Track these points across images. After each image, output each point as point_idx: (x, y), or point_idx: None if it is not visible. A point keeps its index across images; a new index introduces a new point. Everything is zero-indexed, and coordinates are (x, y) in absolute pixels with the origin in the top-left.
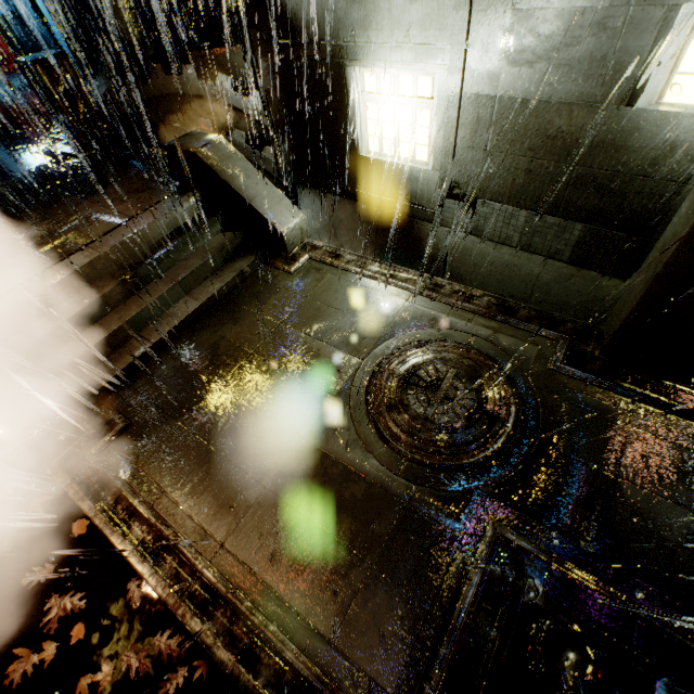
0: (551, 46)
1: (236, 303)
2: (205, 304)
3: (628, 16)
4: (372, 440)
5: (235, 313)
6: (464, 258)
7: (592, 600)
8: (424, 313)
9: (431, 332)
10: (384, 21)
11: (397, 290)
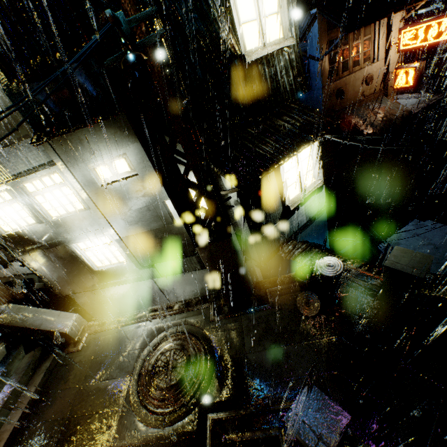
0: (139, 218)
1: (49, 391)
2: (27, 407)
3: (154, 206)
4: (147, 418)
5: (50, 399)
6: (168, 286)
7: (252, 418)
8: (154, 328)
9: (159, 336)
10: (75, 228)
11: (138, 324)
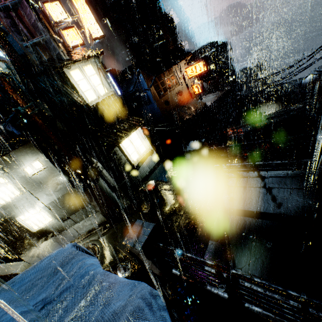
0: (53, 190)
1: None
2: None
3: (60, 181)
4: None
5: None
6: (82, 228)
7: (117, 264)
8: None
9: None
10: (16, 207)
11: None
